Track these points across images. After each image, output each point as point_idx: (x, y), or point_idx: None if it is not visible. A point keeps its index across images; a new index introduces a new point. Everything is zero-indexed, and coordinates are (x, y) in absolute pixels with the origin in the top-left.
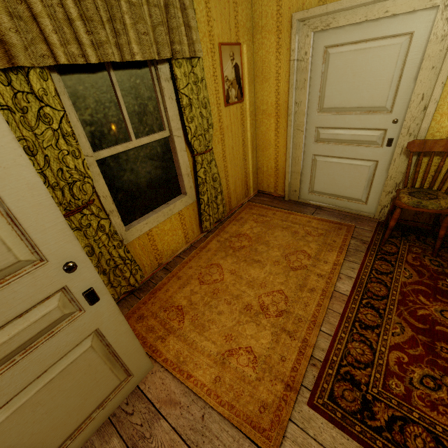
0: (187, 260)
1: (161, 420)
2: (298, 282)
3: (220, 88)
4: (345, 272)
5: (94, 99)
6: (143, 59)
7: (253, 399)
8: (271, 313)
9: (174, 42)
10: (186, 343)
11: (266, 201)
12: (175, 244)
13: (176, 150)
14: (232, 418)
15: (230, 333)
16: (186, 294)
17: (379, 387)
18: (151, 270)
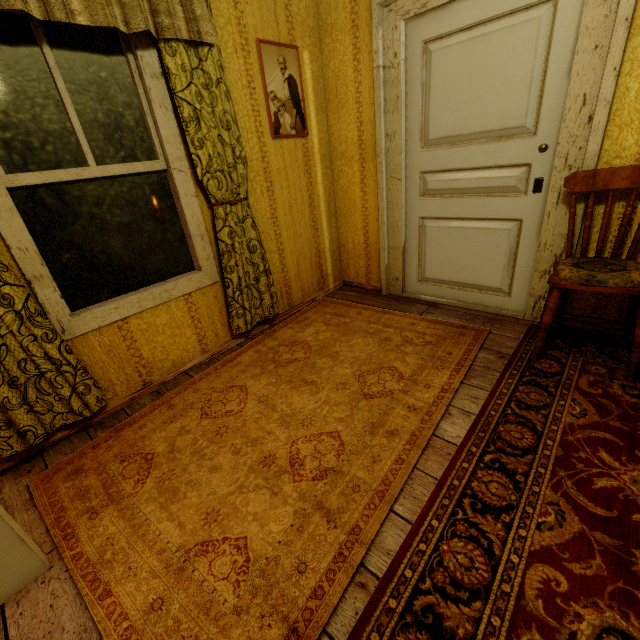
0: (195, 379)
1: None
2: (370, 419)
3: (263, 109)
4: (460, 404)
5: (11, 87)
6: (93, 24)
7: None
8: (305, 472)
9: (159, 12)
10: (131, 523)
11: (352, 297)
12: (179, 352)
13: (178, 194)
14: None
15: (218, 508)
16: (170, 433)
17: None
18: (128, 392)
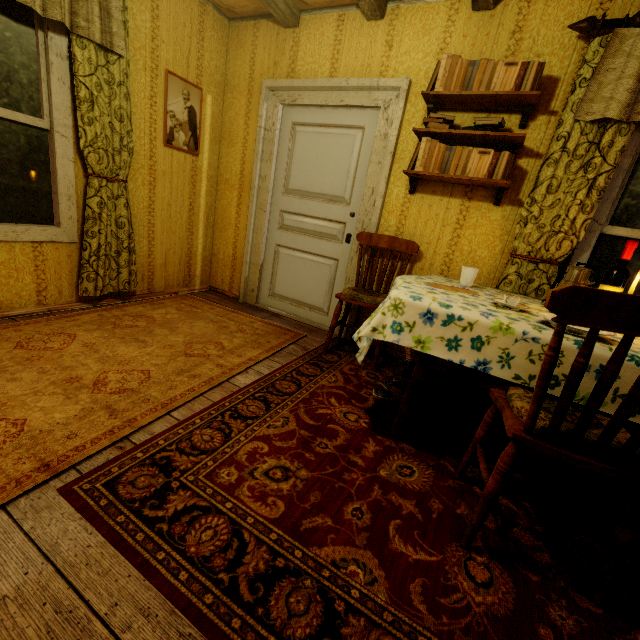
0: (21, 323)
1: None
2: (182, 367)
3: (160, 120)
4: (258, 368)
5: None
6: None
7: None
8: (106, 389)
9: (79, 15)
10: None
11: (212, 298)
12: (10, 295)
13: (55, 153)
14: None
15: (5, 402)
16: None
17: (200, 475)
18: None
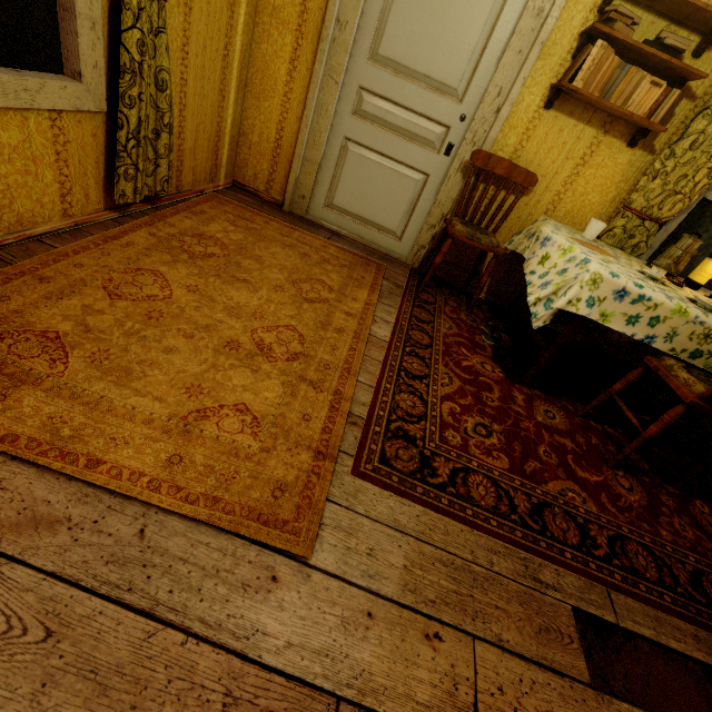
0: (66, 251)
1: (2, 567)
2: (318, 318)
3: None
4: (381, 315)
5: None
6: None
7: (258, 481)
8: (278, 355)
9: None
10: (79, 402)
11: (250, 203)
12: (30, 202)
13: None
14: (217, 519)
15: (198, 383)
16: (70, 311)
17: (436, 441)
18: None
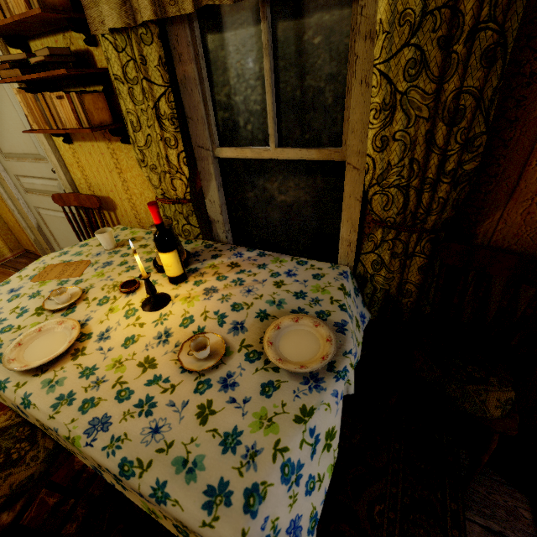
0: None
1: None
2: None
3: None
4: None
5: None
6: None
7: None
8: None
9: None
10: None
11: (19, 264)
12: None
13: None
14: None
15: None
16: None
17: None
18: None
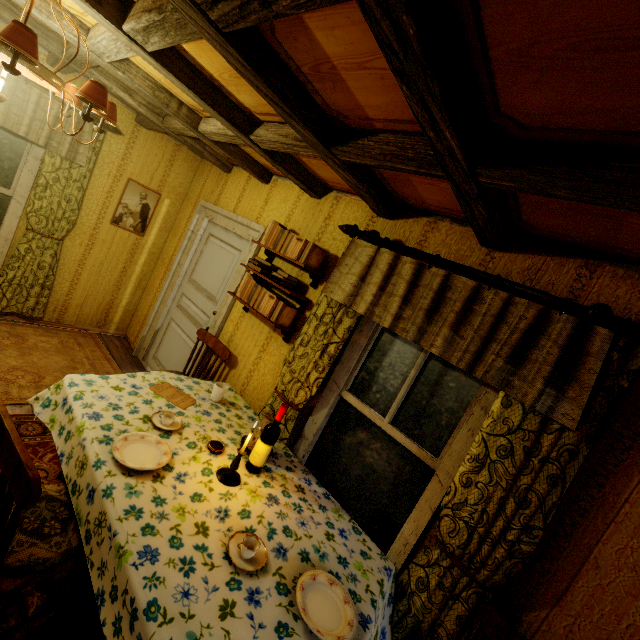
0: None
1: None
2: None
3: (113, 207)
4: None
5: None
6: (3, 126)
7: None
8: None
9: (54, 140)
10: None
11: (113, 344)
12: None
13: (8, 211)
14: None
15: None
16: None
17: None
18: None
